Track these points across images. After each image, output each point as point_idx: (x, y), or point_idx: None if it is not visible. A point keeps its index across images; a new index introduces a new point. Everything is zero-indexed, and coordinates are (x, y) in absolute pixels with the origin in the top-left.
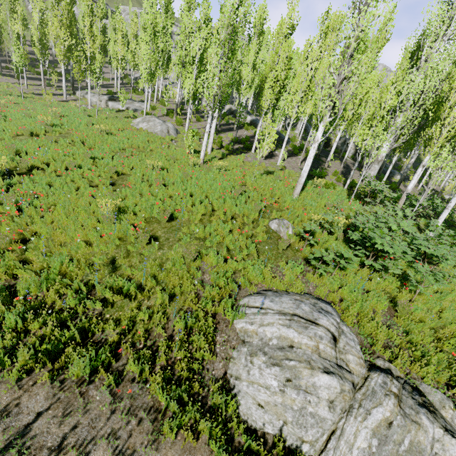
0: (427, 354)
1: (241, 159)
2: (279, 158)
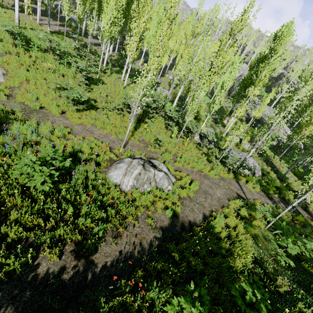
0: (3, 58)
1: (3, 10)
2: (37, 18)
